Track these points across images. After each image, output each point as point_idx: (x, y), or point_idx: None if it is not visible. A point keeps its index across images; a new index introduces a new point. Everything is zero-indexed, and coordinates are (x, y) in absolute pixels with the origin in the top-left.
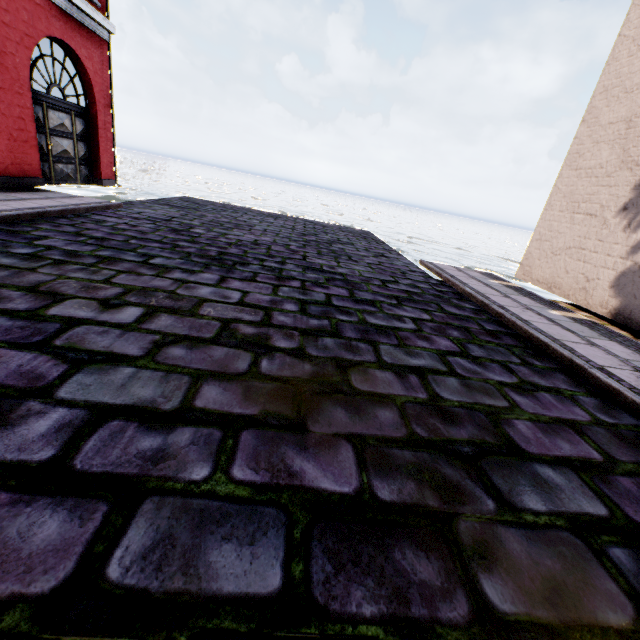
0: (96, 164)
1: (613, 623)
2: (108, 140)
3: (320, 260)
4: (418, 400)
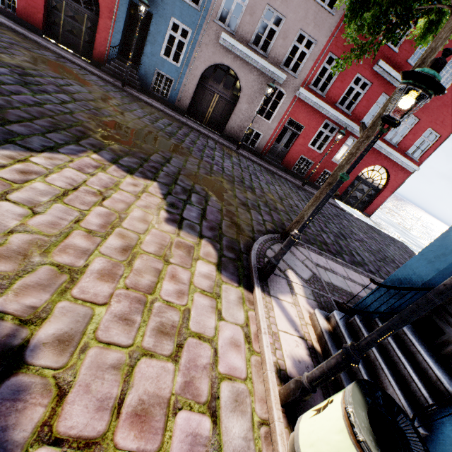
0: (366, 206)
1: (248, 196)
2: (380, 202)
3: (358, 244)
4: (277, 208)
